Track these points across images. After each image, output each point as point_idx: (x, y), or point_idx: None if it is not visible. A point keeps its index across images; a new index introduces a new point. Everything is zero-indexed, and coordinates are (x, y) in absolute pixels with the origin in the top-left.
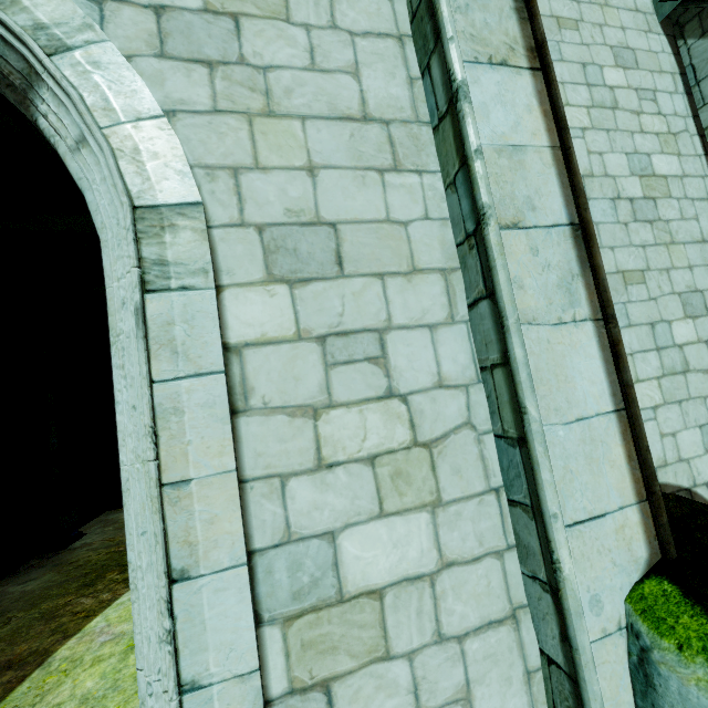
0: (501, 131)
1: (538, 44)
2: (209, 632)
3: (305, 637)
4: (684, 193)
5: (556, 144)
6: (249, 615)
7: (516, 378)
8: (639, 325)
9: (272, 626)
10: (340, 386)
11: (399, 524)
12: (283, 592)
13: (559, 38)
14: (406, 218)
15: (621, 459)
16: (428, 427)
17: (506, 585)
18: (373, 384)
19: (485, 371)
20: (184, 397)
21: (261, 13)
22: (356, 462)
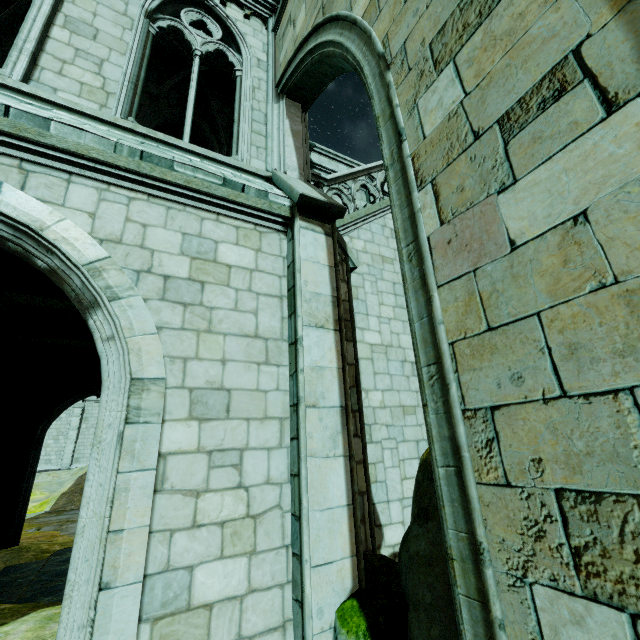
0: (315, 359)
1: (339, 319)
2: (113, 622)
3: (163, 632)
4: None
5: (341, 366)
6: (137, 613)
7: (301, 485)
8: (410, 441)
9: (146, 623)
10: (214, 480)
11: (230, 564)
12: (157, 602)
13: (382, 267)
14: (267, 389)
15: (346, 531)
16: (257, 506)
17: (283, 606)
18: (232, 479)
19: (292, 476)
20: (132, 482)
21: (216, 282)
22: (214, 525)
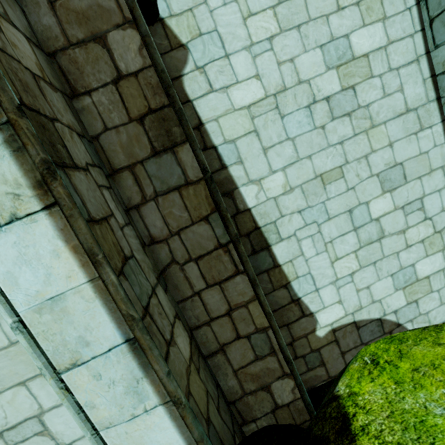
0: (35, 290)
1: (42, 177)
2: None
3: None
4: (388, 65)
5: (95, 275)
6: None
7: None
8: (338, 215)
9: None
10: None
11: None
12: None
13: None
14: None
15: None
16: None
17: None
18: None
19: None
20: None
21: None
22: None
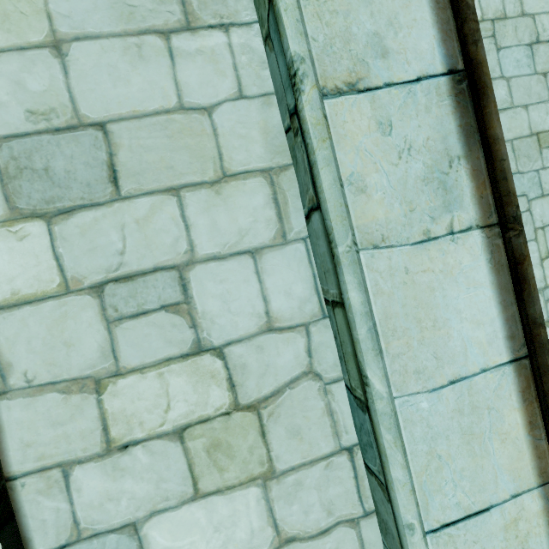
0: None
1: None
2: None
3: None
4: None
5: None
6: None
7: (352, 334)
8: None
9: None
10: (128, 347)
11: (221, 505)
12: None
13: None
14: (209, 101)
15: (518, 429)
16: (254, 384)
17: None
18: (174, 339)
19: (328, 305)
20: None
21: None
22: (159, 438)
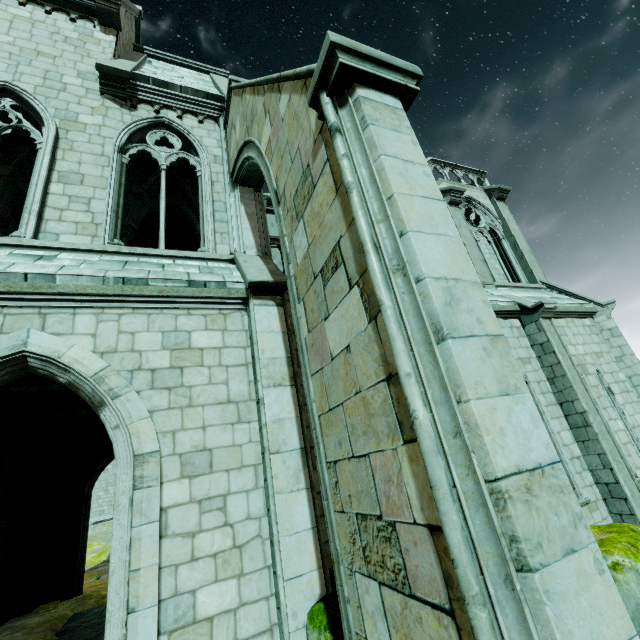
0: (276, 413)
1: (294, 375)
2: (139, 635)
3: None
4: None
5: (298, 415)
6: (156, 628)
7: (271, 517)
8: None
9: (164, 635)
10: (205, 522)
11: (224, 585)
12: (171, 619)
13: None
14: (241, 443)
15: (312, 549)
16: (241, 538)
17: (269, 614)
18: (219, 520)
19: (267, 510)
20: (143, 533)
21: (192, 365)
22: (208, 557)
